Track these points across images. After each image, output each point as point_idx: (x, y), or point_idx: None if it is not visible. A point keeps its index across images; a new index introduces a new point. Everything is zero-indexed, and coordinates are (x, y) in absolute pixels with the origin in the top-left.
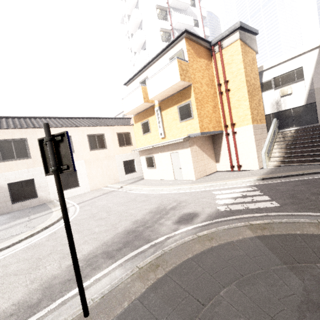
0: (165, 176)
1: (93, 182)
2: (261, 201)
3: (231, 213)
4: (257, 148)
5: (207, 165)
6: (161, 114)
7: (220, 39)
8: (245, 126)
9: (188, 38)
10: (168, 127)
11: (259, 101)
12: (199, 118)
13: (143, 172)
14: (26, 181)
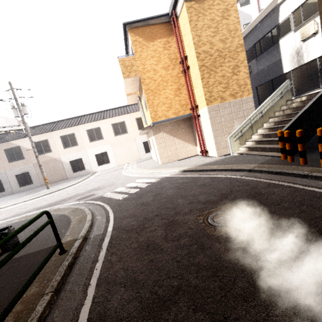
0: (155, 158)
1: (119, 160)
2: (127, 193)
3: (99, 199)
4: (217, 132)
5: (181, 149)
6: (141, 103)
7: (172, 8)
8: (203, 108)
9: (133, 28)
10: (145, 116)
11: (236, 68)
12: (151, 108)
13: (151, 153)
14: (78, 160)
